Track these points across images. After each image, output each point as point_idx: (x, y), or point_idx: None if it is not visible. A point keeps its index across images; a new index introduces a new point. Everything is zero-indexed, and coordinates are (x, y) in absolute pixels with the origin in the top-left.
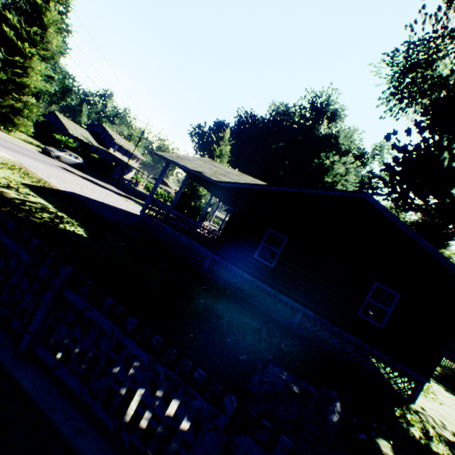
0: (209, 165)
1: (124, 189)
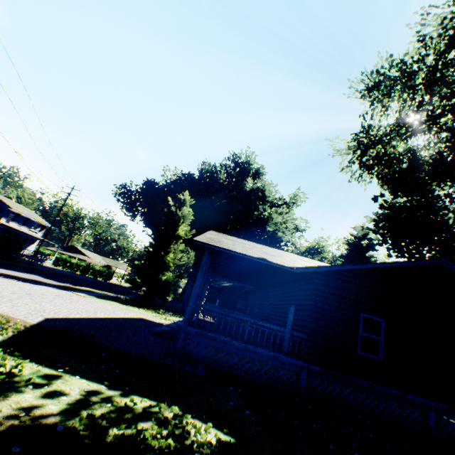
0: (234, 241)
1: (44, 273)
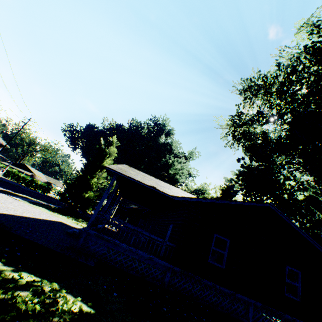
0: (138, 173)
1: None
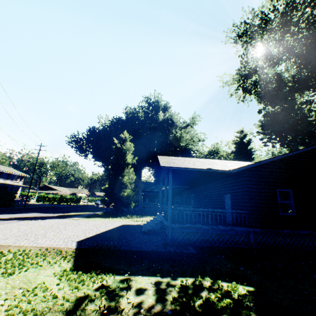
0: (180, 160)
1: (37, 209)
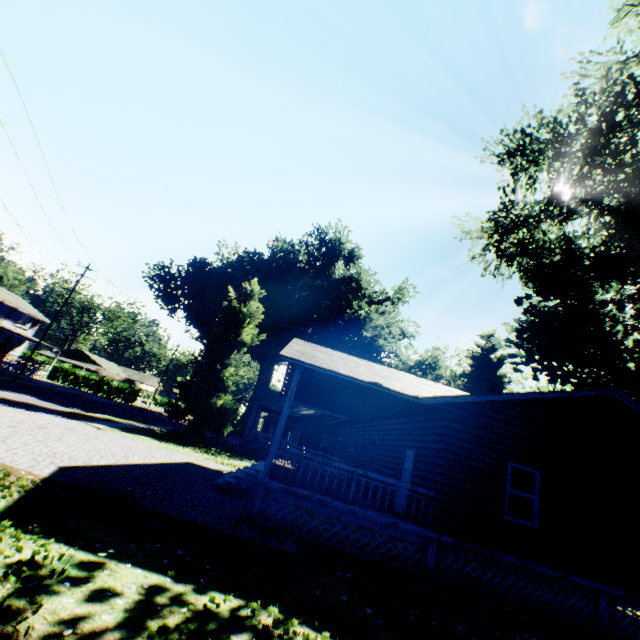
0: (331, 356)
1: (38, 391)
